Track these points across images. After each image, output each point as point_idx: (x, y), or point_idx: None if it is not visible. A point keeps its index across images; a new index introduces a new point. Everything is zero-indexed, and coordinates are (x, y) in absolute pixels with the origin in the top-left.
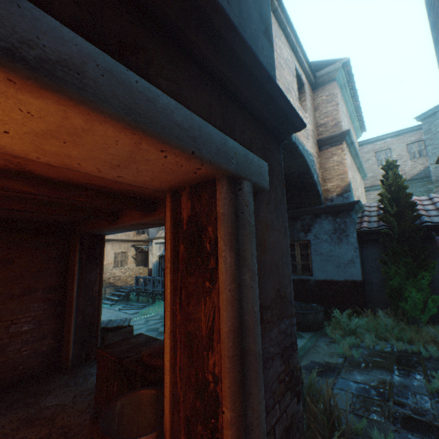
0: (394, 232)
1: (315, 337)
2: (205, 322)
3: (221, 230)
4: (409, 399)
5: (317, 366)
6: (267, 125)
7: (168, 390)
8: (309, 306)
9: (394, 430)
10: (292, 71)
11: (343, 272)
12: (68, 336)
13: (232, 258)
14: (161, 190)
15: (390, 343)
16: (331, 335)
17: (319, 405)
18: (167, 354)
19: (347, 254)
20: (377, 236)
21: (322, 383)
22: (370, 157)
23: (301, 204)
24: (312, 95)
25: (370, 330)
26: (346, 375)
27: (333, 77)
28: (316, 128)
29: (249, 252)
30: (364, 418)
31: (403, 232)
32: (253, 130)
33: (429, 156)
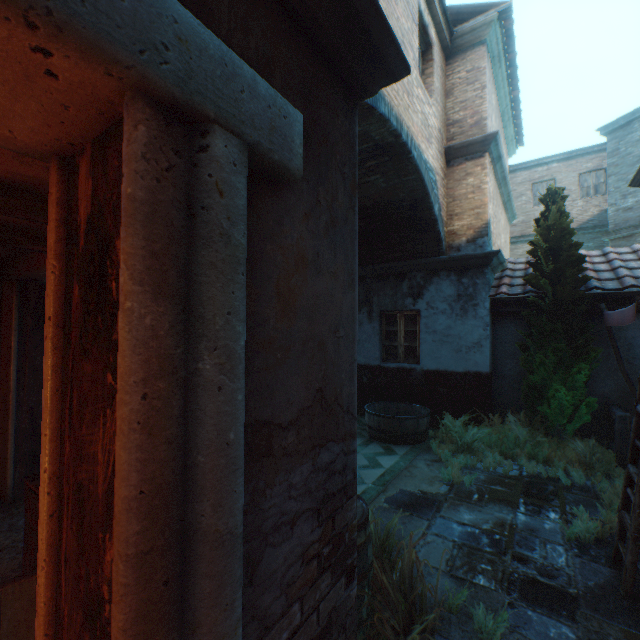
0: (545, 303)
1: (413, 453)
2: (103, 467)
3: (126, 241)
4: (535, 551)
5: (409, 498)
6: (320, 45)
7: (42, 601)
8: (409, 408)
9: (508, 603)
10: (413, 12)
11: (465, 360)
12: (5, 451)
13: (165, 319)
14: (35, 154)
15: (519, 463)
16: (436, 450)
17: (400, 561)
18: (42, 527)
19: (472, 334)
20: (520, 308)
21: (411, 525)
22: (524, 191)
23: (411, 254)
24: (445, 68)
25: (492, 444)
26: (449, 513)
27: (482, 38)
28: (446, 128)
29: (219, 307)
30: (464, 588)
31: (559, 303)
32: (280, 39)
33: (609, 193)
